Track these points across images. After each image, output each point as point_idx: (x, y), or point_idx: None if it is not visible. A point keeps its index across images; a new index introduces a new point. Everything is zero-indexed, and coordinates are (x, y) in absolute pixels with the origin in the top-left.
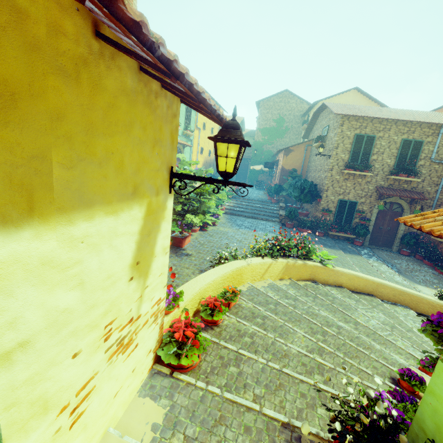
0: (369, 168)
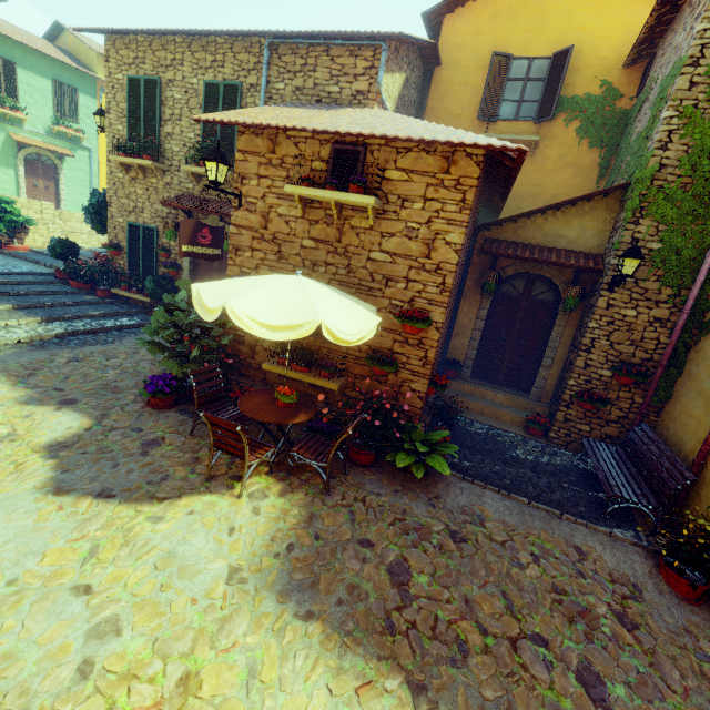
0: (156, 152)
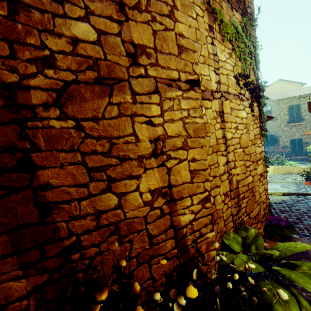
0: (302, 120)
